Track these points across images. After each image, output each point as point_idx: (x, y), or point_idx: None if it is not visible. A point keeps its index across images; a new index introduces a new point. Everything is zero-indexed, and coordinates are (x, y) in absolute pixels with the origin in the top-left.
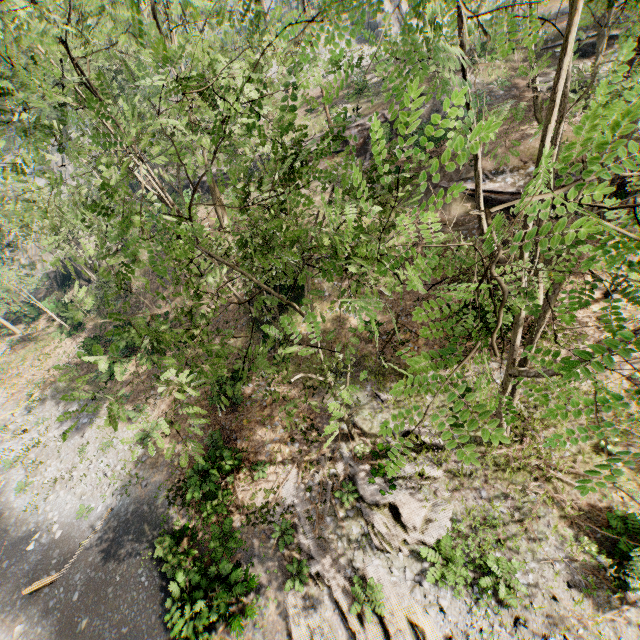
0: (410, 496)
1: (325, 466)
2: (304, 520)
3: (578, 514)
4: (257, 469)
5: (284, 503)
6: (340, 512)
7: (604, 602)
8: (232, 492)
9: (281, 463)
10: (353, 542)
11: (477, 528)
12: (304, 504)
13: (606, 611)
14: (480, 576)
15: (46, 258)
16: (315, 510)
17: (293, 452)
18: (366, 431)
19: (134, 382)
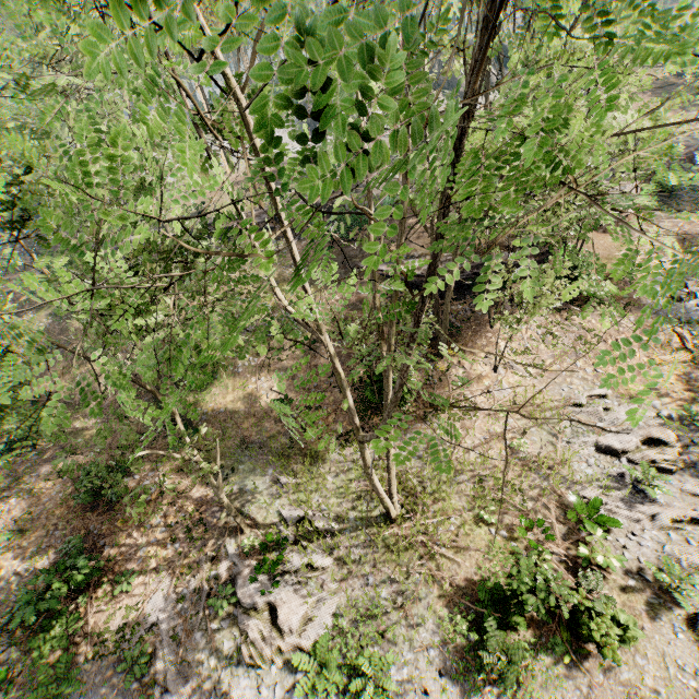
0: (294, 593)
1: (205, 568)
2: (168, 641)
3: (456, 591)
4: (120, 581)
5: (147, 622)
6: (213, 624)
7: (471, 686)
8: (83, 616)
9: (154, 570)
10: (222, 660)
11: (359, 621)
12: (171, 619)
13: (472, 696)
14: (355, 679)
15: None
16: (183, 626)
17: (171, 555)
18: (260, 521)
19: None
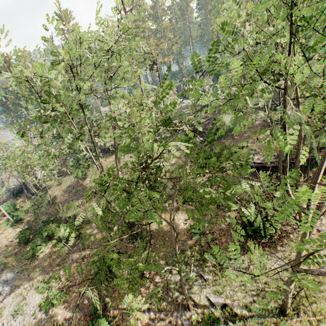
0: None
1: None
2: None
3: None
4: None
5: None
6: None
7: None
8: None
9: None
10: None
11: None
12: None
13: None
14: None
15: (11, 180)
16: None
17: (149, 319)
18: (197, 302)
19: (47, 260)
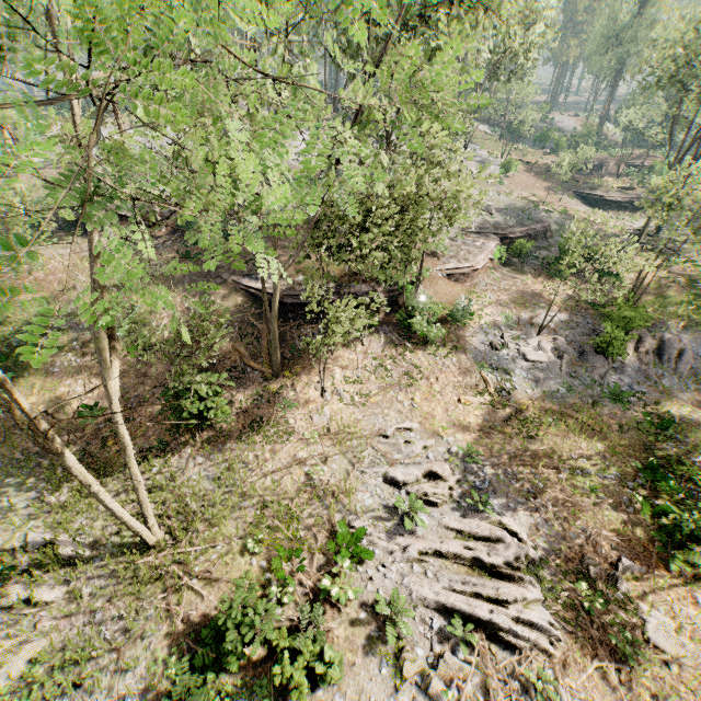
0: None
1: None
2: None
3: (187, 628)
4: None
5: None
6: None
7: None
8: None
9: None
10: None
11: (61, 667)
12: None
13: None
14: None
15: None
16: None
17: None
18: None
19: None
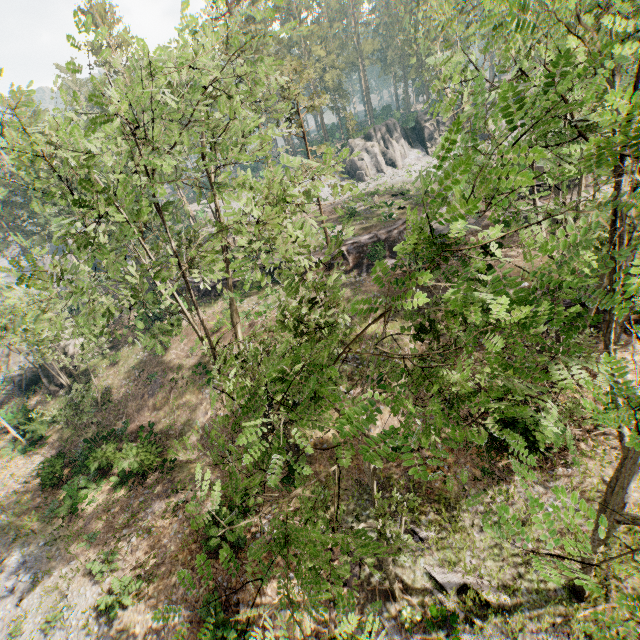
0: None
1: None
2: None
3: None
4: None
5: None
6: None
7: None
8: None
9: None
10: None
11: None
12: None
13: None
14: None
15: (14, 359)
16: None
17: (317, 622)
18: (409, 585)
19: (102, 517)
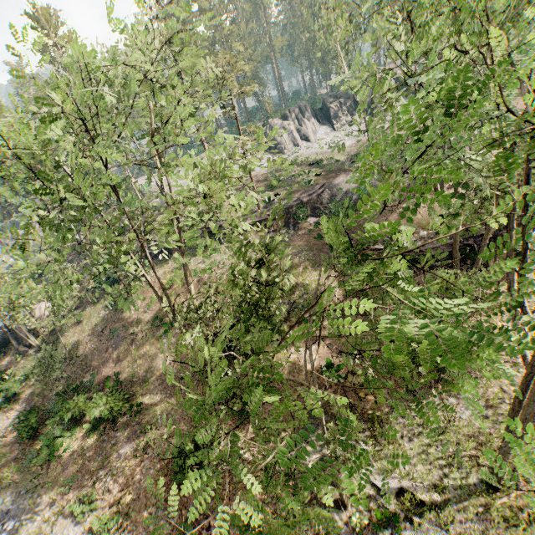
0: None
1: None
2: None
3: None
4: None
5: None
6: None
7: None
8: None
9: None
10: None
11: None
12: None
13: None
14: None
15: None
16: None
17: None
18: (355, 493)
19: (78, 461)
